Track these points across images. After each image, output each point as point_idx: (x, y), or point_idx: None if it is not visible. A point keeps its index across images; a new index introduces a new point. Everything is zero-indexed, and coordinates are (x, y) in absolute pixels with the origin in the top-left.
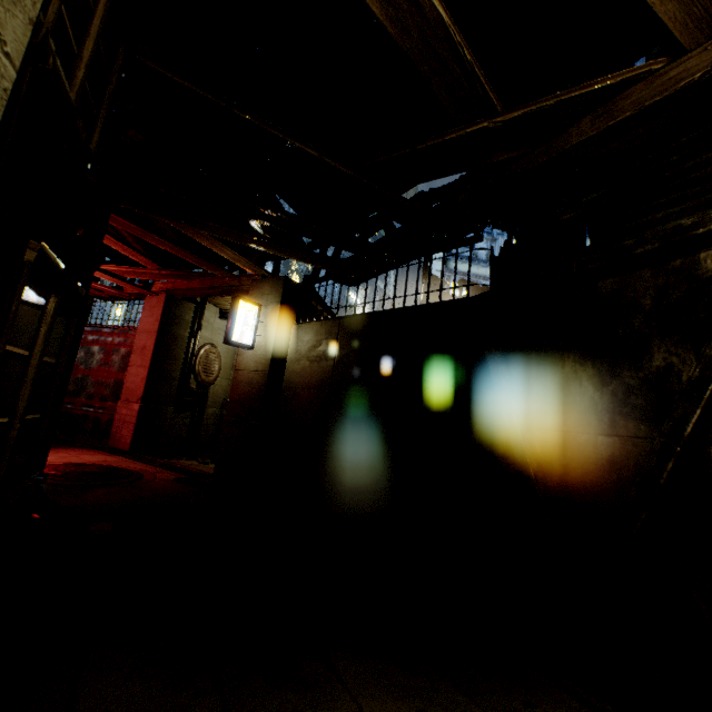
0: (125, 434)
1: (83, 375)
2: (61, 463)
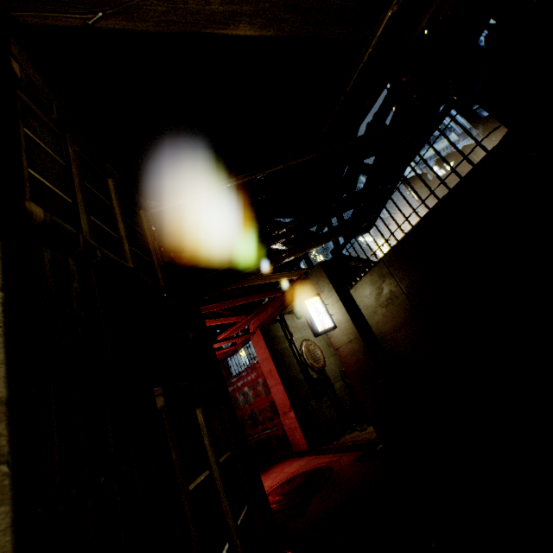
0: (298, 438)
1: (250, 410)
2: (276, 484)
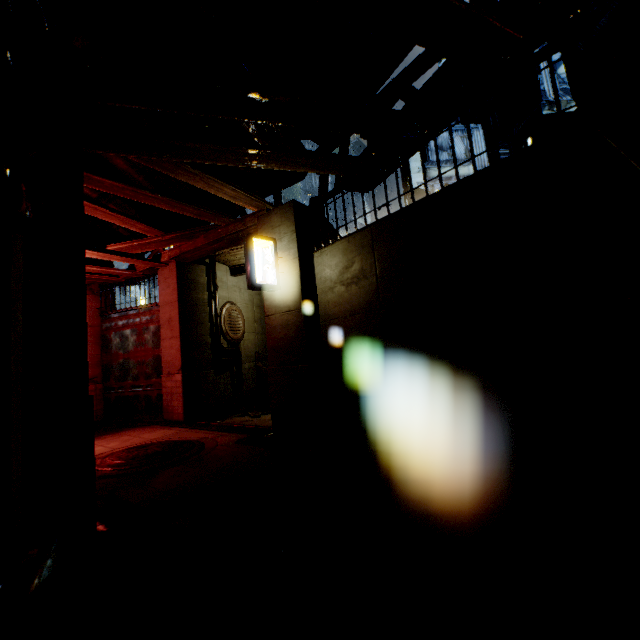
0: (175, 405)
1: (124, 359)
2: (124, 447)
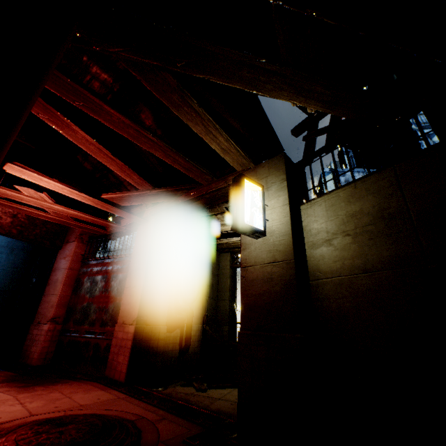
0: (120, 361)
1: (88, 303)
2: (43, 414)
